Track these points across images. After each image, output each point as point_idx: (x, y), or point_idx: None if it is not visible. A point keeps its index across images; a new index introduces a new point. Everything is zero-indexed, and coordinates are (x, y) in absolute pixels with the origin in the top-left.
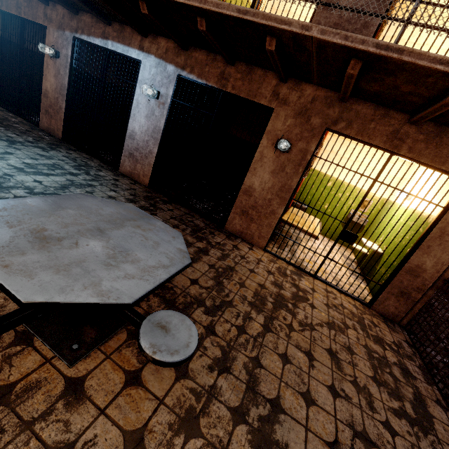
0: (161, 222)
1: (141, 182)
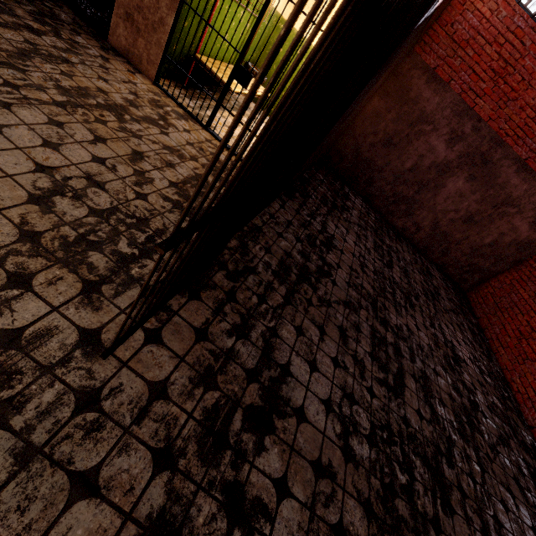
0: None
1: None
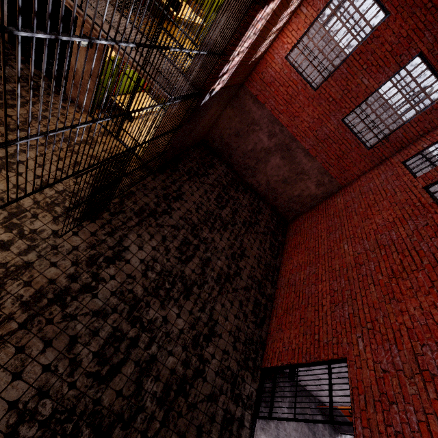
0: None
1: None
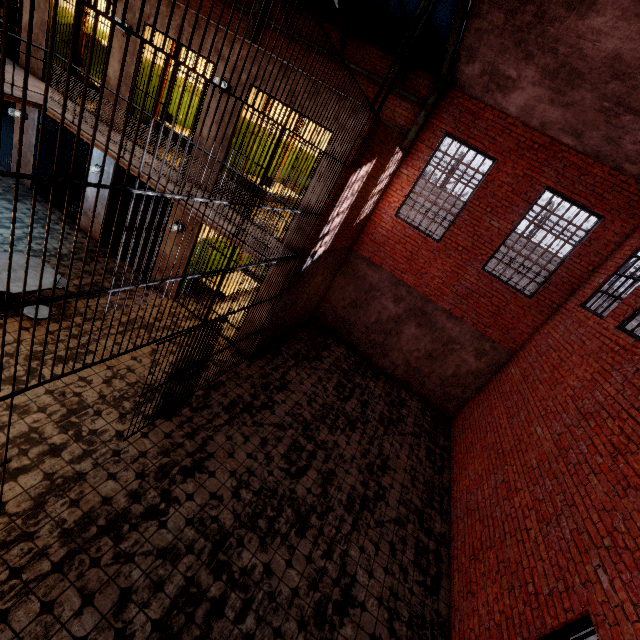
0: (53, 270)
1: (94, 237)
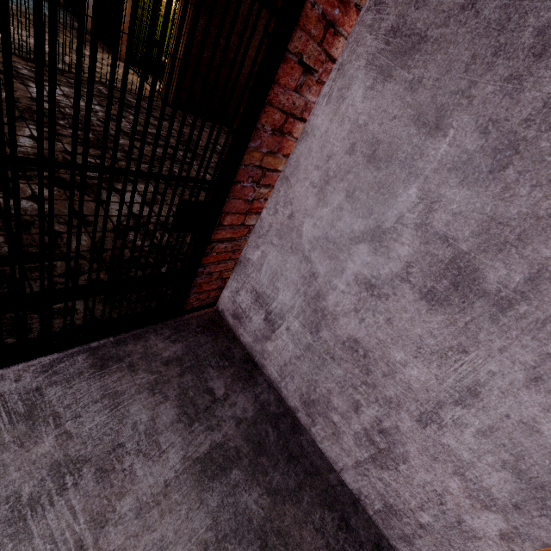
0: None
1: (89, 29)
